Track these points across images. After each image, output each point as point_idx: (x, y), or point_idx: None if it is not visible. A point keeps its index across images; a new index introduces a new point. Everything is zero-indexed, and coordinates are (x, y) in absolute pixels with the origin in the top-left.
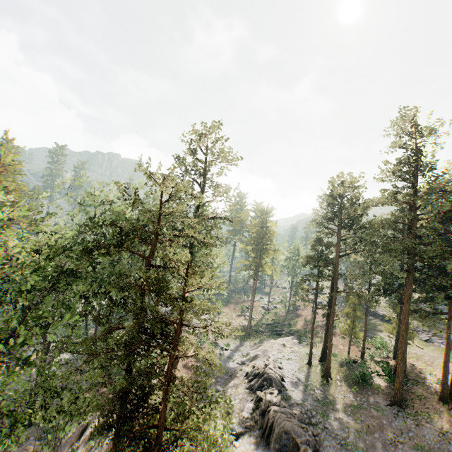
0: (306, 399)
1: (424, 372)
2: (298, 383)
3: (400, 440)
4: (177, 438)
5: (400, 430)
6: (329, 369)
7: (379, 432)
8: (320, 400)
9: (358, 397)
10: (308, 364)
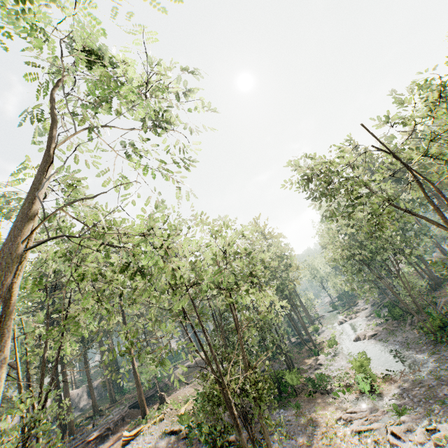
0: None
1: None
2: None
3: None
4: None
5: None
6: None
7: None
8: None
9: None
10: None
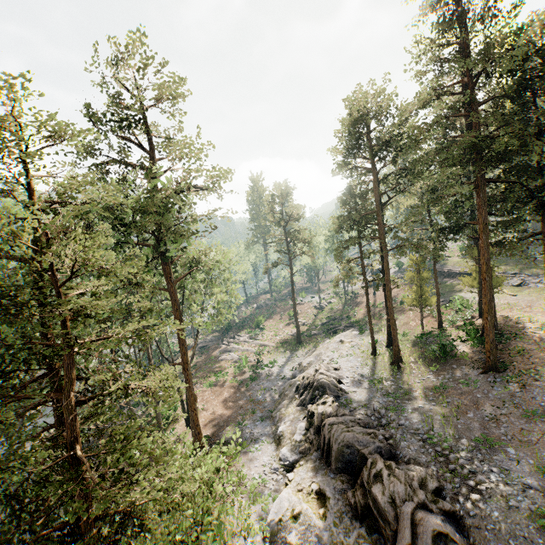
0: (372, 397)
1: (521, 321)
2: (361, 381)
3: (502, 413)
4: (125, 525)
5: (500, 400)
6: (398, 352)
7: (473, 410)
8: (391, 393)
9: (440, 375)
10: (372, 355)
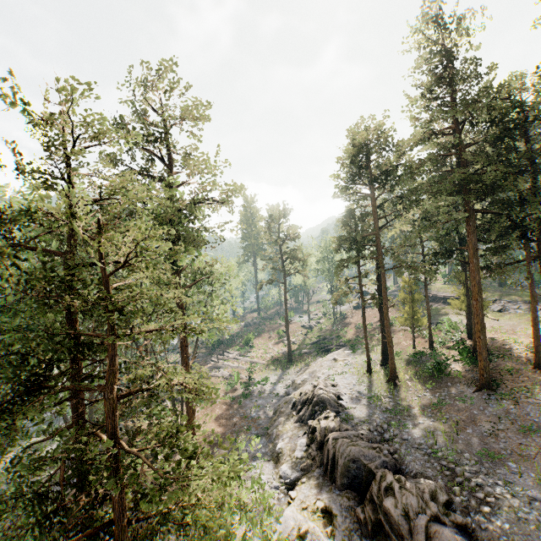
0: (372, 413)
1: (507, 343)
2: (359, 398)
3: (499, 428)
4: (161, 525)
5: (496, 416)
6: (394, 369)
7: (472, 426)
8: (391, 409)
9: (436, 392)
10: (368, 373)
